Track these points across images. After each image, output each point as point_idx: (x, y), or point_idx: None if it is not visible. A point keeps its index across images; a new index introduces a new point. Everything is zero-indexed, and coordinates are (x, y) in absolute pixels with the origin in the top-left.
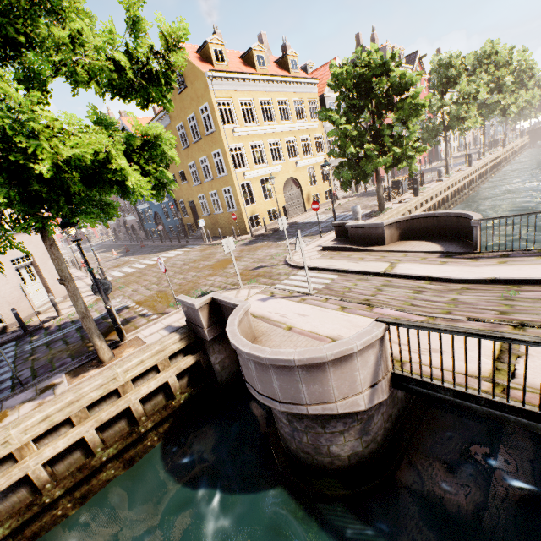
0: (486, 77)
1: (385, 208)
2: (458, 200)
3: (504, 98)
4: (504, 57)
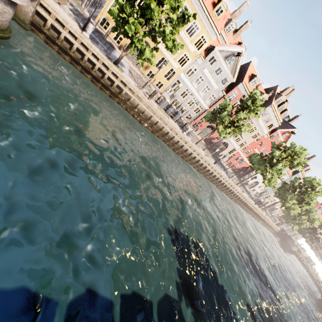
0: (277, 153)
1: (120, 69)
2: (179, 152)
3: (273, 175)
4: (296, 160)
